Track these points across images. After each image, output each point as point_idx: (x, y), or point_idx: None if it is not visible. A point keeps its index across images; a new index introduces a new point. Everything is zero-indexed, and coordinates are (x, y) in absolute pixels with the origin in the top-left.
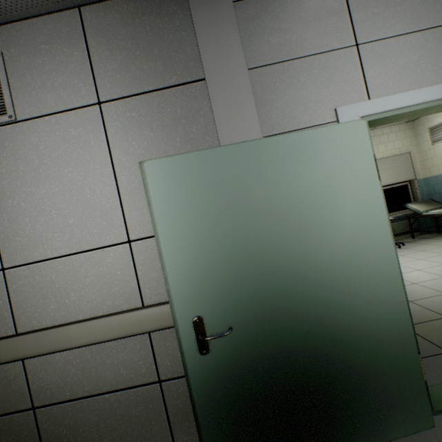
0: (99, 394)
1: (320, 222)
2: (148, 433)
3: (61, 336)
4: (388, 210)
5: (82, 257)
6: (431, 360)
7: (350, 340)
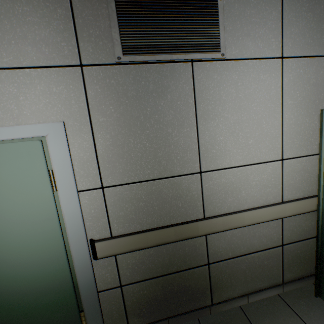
0: (248, 253)
1: None
2: (271, 274)
3: (238, 219)
4: None
5: (252, 167)
6: None
7: None
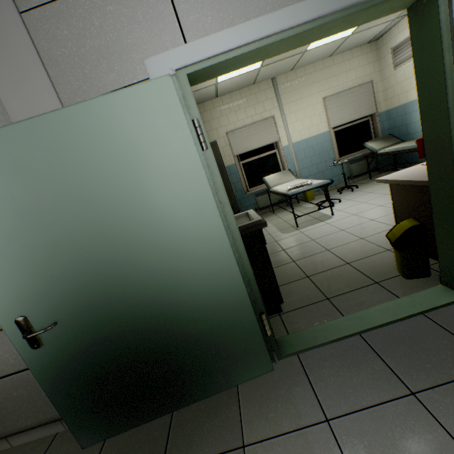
0: None
1: (135, 206)
2: (35, 407)
3: None
4: (348, 151)
5: None
6: (310, 308)
7: (186, 314)
